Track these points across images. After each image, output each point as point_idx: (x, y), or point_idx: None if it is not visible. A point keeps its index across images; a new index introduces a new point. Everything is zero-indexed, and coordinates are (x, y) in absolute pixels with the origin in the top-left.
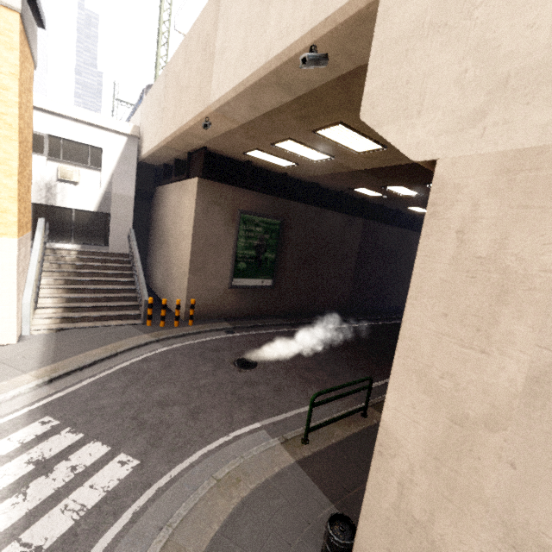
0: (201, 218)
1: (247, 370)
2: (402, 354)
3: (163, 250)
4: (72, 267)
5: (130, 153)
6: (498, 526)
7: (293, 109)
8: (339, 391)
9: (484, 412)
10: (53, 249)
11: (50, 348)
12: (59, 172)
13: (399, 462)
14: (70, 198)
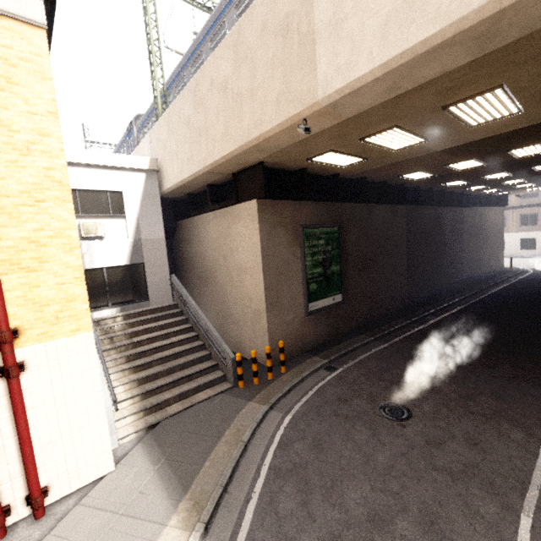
0: (267, 245)
1: (408, 421)
2: None
3: (209, 289)
4: (126, 337)
5: (151, 189)
6: None
7: (452, 77)
8: (535, 420)
9: None
10: (96, 321)
11: (162, 464)
12: (82, 230)
13: None
14: (98, 256)
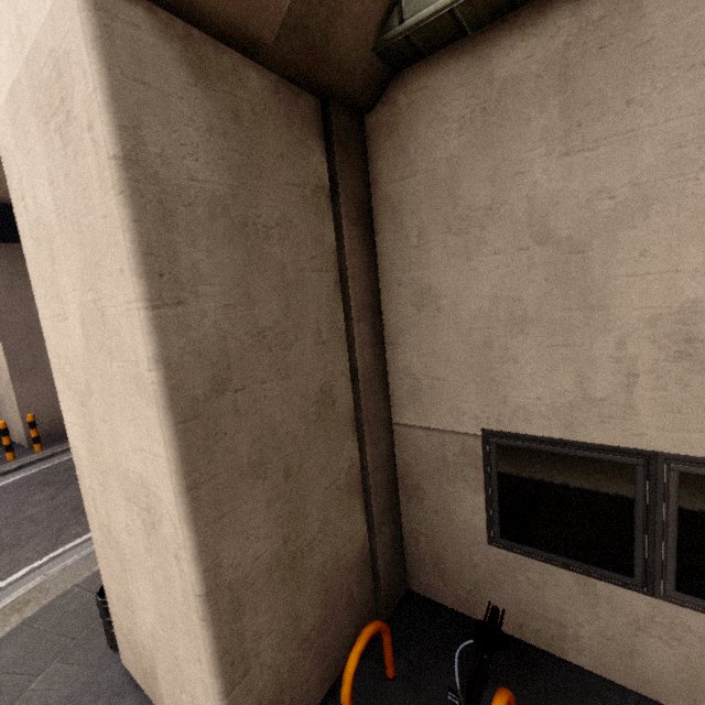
0: (5, 299)
1: None
2: (50, 358)
3: None
4: None
5: None
6: (120, 487)
7: None
8: None
9: (84, 380)
10: None
11: None
12: None
13: (85, 476)
14: None
